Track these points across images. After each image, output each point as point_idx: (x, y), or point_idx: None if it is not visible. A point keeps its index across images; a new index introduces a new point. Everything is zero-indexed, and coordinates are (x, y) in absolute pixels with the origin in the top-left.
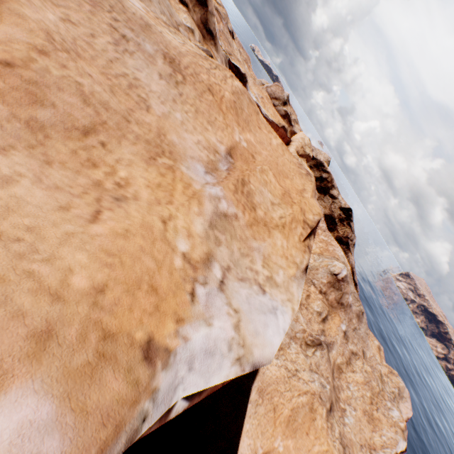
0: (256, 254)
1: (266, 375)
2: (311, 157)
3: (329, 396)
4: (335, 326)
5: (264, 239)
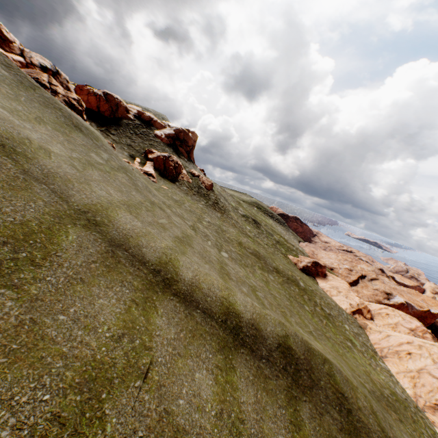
0: (432, 308)
1: None
2: None
3: None
4: None
5: (432, 307)
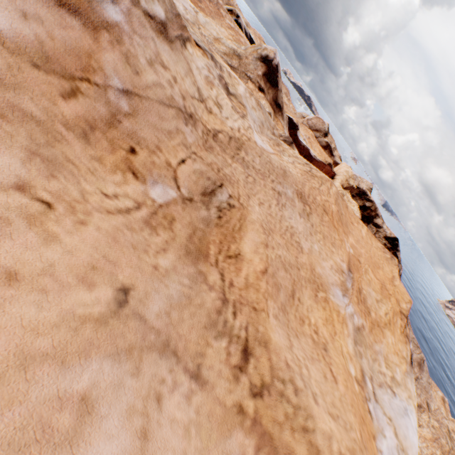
0: (380, 356)
1: None
2: (355, 188)
3: None
4: None
5: (380, 340)
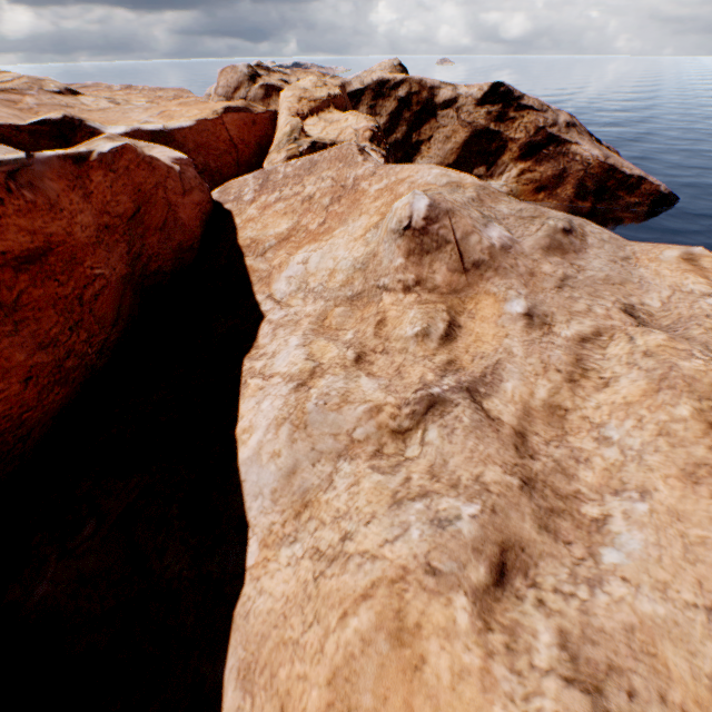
0: None
1: (255, 616)
2: (340, 94)
3: (479, 538)
4: (491, 323)
5: None
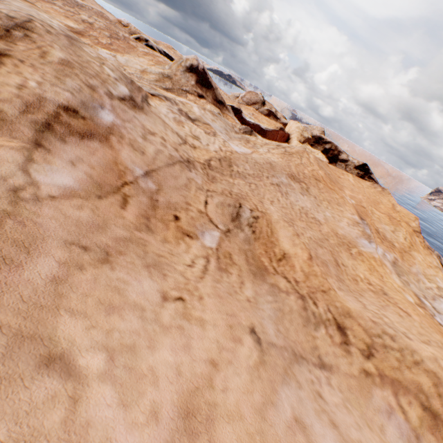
0: (420, 276)
1: None
2: (311, 138)
3: None
4: None
5: (413, 262)
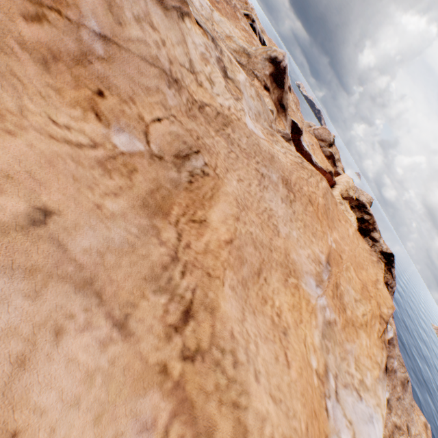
0: (350, 356)
1: None
2: (354, 199)
3: None
4: None
5: (353, 340)
